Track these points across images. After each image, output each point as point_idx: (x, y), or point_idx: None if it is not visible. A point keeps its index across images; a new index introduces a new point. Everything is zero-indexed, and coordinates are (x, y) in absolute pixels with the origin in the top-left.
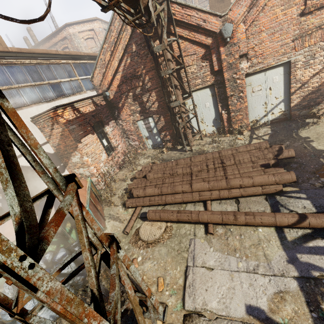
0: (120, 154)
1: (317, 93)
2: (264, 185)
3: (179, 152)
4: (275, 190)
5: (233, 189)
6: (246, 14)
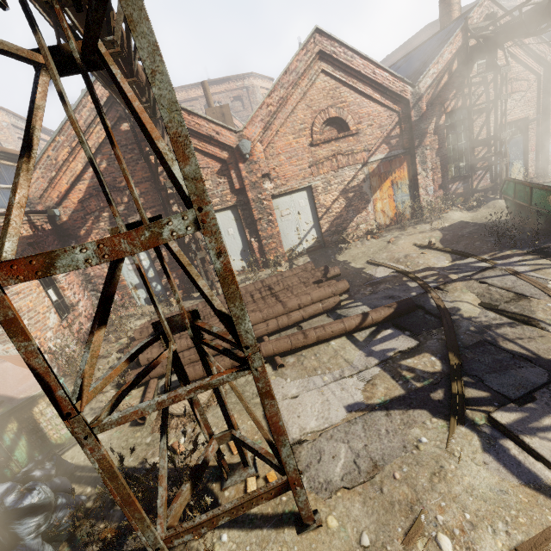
0: (84, 318)
1: (341, 219)
2: (322, 300)
3: (198, 300)
4: (334, 302)
5: (292, 312)
6: (262, 135)
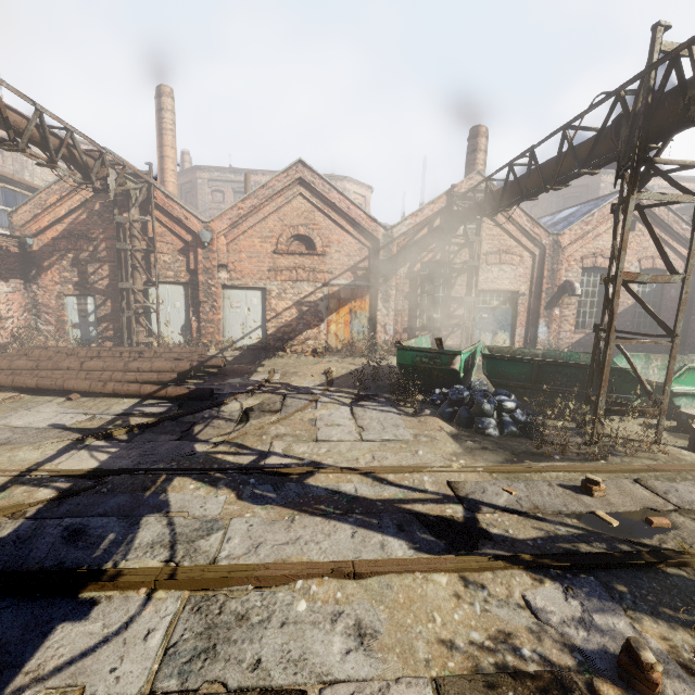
0: (7, 332)
1: (290, 328)
2: (162, 371)
3: None
4: (170, 377)
5: (130, 372)
6: (228, 231)
